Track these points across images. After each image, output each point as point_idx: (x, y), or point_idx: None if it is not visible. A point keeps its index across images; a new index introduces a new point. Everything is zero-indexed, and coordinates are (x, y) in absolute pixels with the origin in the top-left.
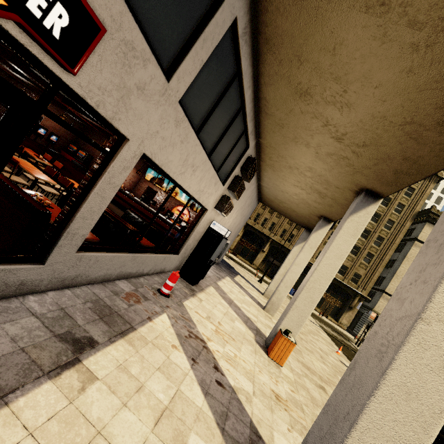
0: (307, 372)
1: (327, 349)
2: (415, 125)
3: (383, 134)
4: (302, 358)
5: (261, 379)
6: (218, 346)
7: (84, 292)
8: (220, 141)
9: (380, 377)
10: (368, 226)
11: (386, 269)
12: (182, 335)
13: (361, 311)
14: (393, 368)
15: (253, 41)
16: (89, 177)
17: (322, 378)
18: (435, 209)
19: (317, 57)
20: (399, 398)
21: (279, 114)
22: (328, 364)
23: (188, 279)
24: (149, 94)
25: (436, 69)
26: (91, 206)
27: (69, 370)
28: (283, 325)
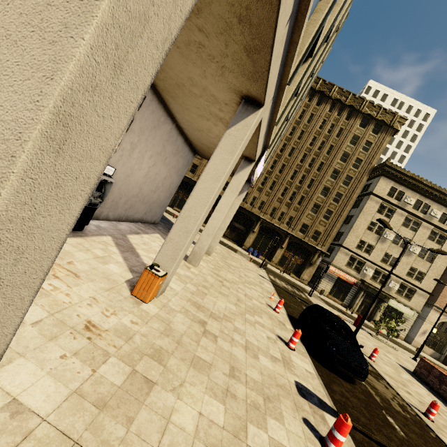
0: (192, 310)
1: (257, 296)
2: None
3: None
4: (200, 299)
5: (81, 311)
6: None
7: None
8: None
9: None
10: (327, 183)
11: (345, 225)
12: None
13: (322, 267)
14: None
15: None
16: None
17: (214, 315)
18: (389, 162)
19: None
20: None
21: None
22: (242, 305)
23: None
24: None
25: None
26: None
27: None
28: (157, 261)
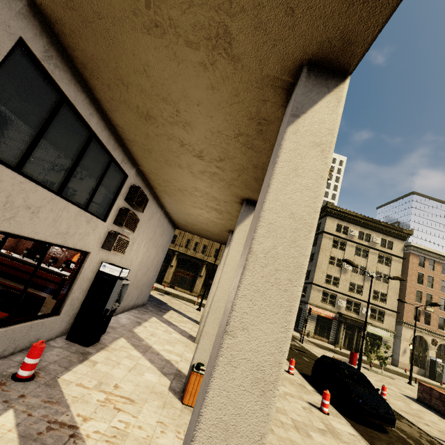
0: None
1: None
2: (244, 136)
3: (228, 147)
4: None
5: (162, 442)
6: (101, 423)
7: None
8: (71, 175)
9: (196, 422)
10: None
11: (310, 263)
12: (31, 434)
13: (300, 307)
14: (206, 405)
15: (71, 67)
16: None
17: None
18: (330, 204)
19: (136, 79)
20: (218, 440)
21: (139, 139)
22: None
23: (80, 341)
24: None
25: (229, 84)
26: None
27: None
28: (196, 359)
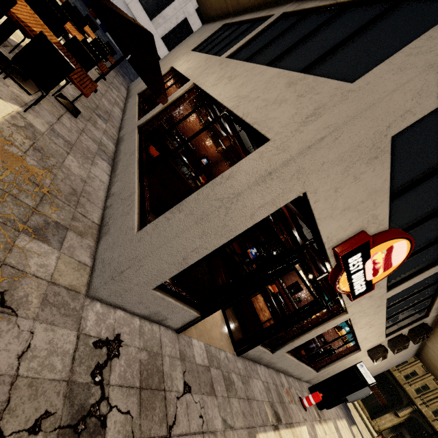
0: None
1: None
2: None
3: None
4: None
5: None
6: None
7: (271, 374)
8: (401, 312)
9: None
10: None
11: None
12: None
13: None
14: None
15: None
16: (315, 320)
17: None
18: None
19: None
20: None
21: None
22: None
23: None
24: (372, 297)
25: None
26: (308, 336)
27: (277, 431)
28: None
